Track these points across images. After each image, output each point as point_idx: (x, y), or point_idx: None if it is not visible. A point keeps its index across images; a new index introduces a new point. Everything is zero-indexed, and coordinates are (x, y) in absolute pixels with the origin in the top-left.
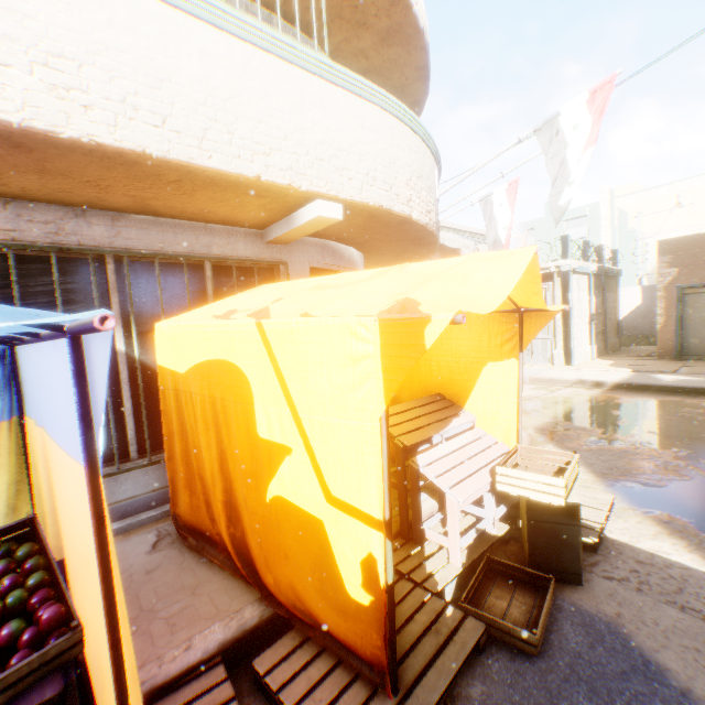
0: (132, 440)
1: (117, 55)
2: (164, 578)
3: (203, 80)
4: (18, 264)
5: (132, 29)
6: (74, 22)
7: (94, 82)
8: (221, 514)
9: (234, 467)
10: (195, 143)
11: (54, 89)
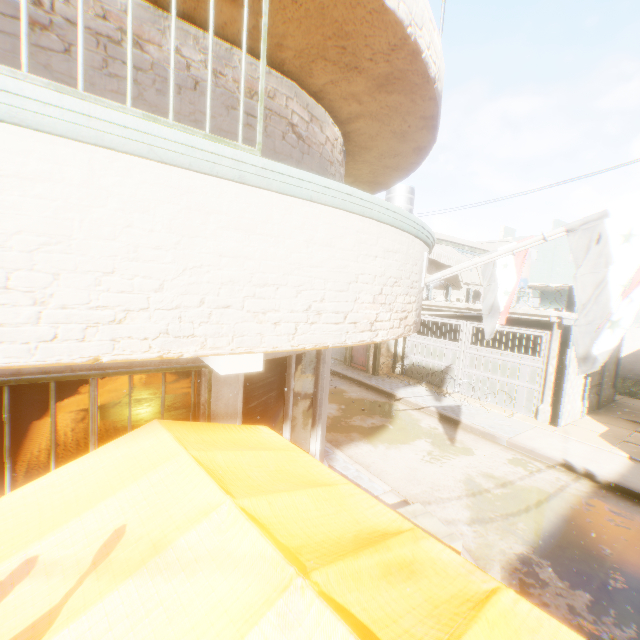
0: None
1: None
2: None
3: None
4: None
5: None
6: None
7: None
8: None
9: None
10: None
11: None
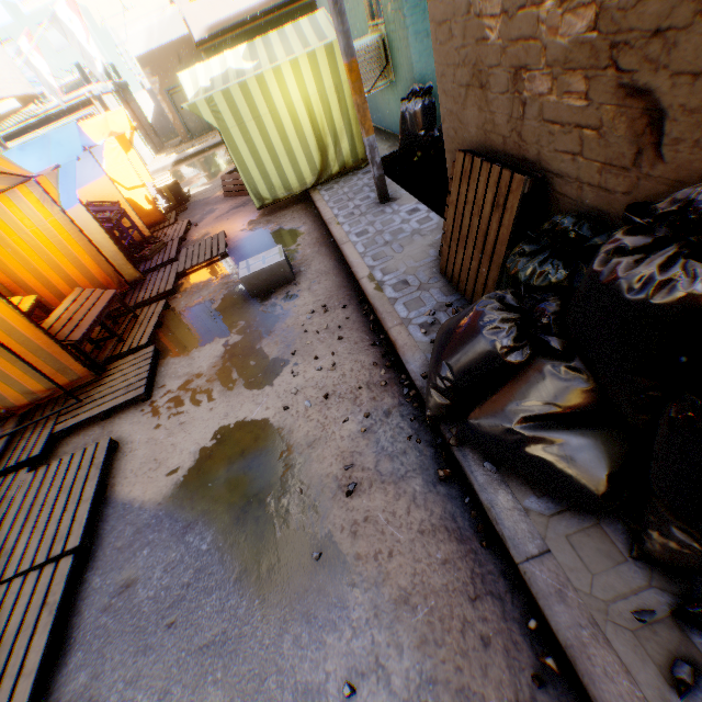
0: None
1: None
2: None
3: None
4: None
5: None
6: None
7: None
8: None
9: None
10: None
11: None
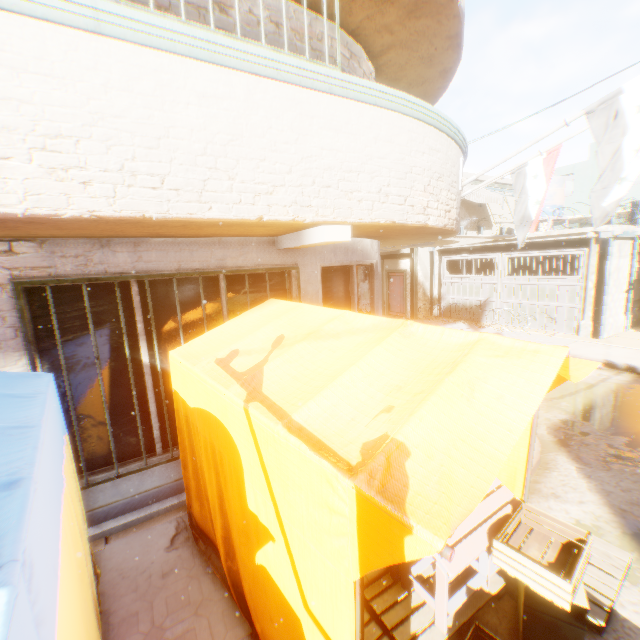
0: (157, 438)
1: (113, 120)
2: (175, 586)
3: (202, 127)
4: (56, 294)
5: (127, 87)
6: (68, 95)
7: (91, 154)
8: (221, 546)
9: (230, 513)
10: (194, 197)
11: (53, 171)
